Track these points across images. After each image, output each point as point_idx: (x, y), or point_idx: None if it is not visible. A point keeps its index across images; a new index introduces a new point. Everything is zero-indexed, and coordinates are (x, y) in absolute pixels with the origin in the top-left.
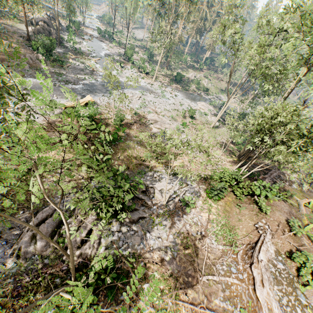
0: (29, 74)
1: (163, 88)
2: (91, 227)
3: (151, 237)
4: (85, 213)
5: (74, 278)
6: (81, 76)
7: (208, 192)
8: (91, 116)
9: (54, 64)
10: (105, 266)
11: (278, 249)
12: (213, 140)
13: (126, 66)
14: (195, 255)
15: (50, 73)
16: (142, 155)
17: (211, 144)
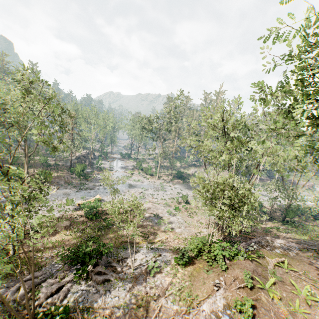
0: (62, 187)
1: (164, 183)
2: (63, 285)
3: (110, 296)
4: (63, 278)
5: (33, 308)
6: (98, 183)
7: (177, 258)
8: (95, 208)
9: (81, 179)
10: (60, 310)
11: (228, 303)
12: (206, 220)
13: (136, 173)
14: (145, 311)
15: (77, 185)
16: (129, 235)
17: (203, 223)
